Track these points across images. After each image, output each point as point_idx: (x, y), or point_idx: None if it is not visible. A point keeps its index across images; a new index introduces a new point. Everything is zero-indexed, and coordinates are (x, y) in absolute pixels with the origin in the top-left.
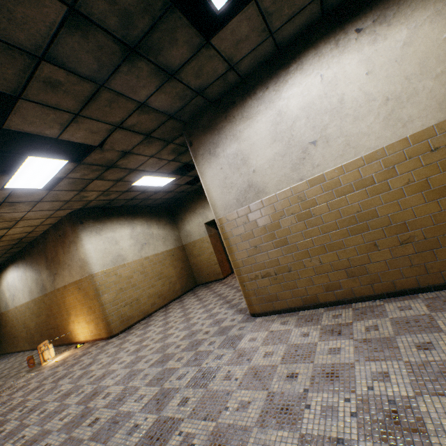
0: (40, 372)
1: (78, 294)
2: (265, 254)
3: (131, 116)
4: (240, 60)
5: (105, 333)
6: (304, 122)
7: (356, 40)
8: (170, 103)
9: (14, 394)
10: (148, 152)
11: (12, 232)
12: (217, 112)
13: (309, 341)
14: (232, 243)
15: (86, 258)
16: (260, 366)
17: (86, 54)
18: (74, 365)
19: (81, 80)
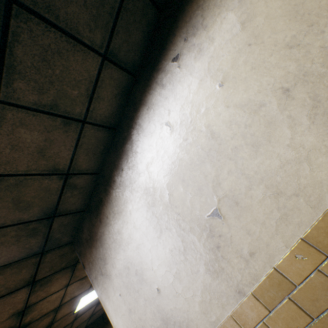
0: None
1: None
2: None
3: None
4: (70, 162)
5: None
6: (181, 188)
7: (179, 67)
8: (20, 247)
9: None
10: (55, 287)
11: None
12: (91, 218)
13: None
14: None
15: None
16: None
17: None
18: None
19: None
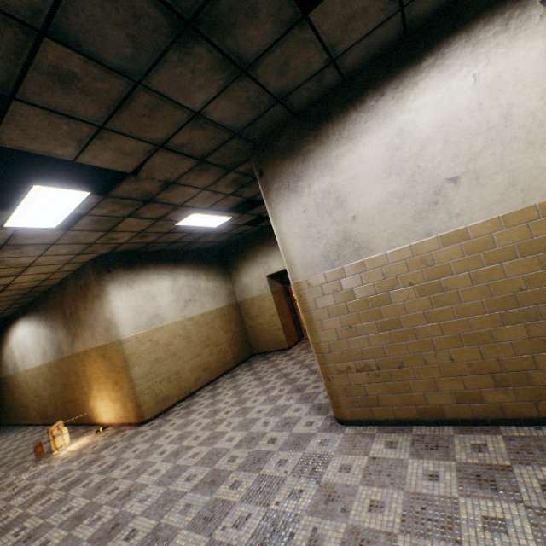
0: (49, 466)
1: (102, 363)
2: (363, 338)
3: (179, 131)
4: (346, 49)
5: (134, 417)
6: (439, 147)
7: (541, 18)
8: (236, 114)
9: (12, 499)
10: (199, 182)
11: (21, 280)
12: (302, 129)
13: (443, 491)
14: (314, 318)
15: (113, 318)
16: (365, 529)
17: (114, 27)
18: (93, 463)
19: (106, 73)
